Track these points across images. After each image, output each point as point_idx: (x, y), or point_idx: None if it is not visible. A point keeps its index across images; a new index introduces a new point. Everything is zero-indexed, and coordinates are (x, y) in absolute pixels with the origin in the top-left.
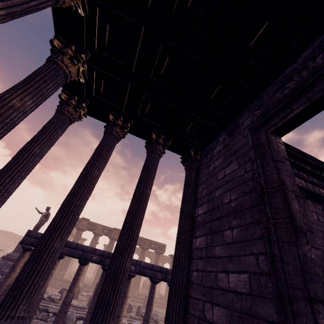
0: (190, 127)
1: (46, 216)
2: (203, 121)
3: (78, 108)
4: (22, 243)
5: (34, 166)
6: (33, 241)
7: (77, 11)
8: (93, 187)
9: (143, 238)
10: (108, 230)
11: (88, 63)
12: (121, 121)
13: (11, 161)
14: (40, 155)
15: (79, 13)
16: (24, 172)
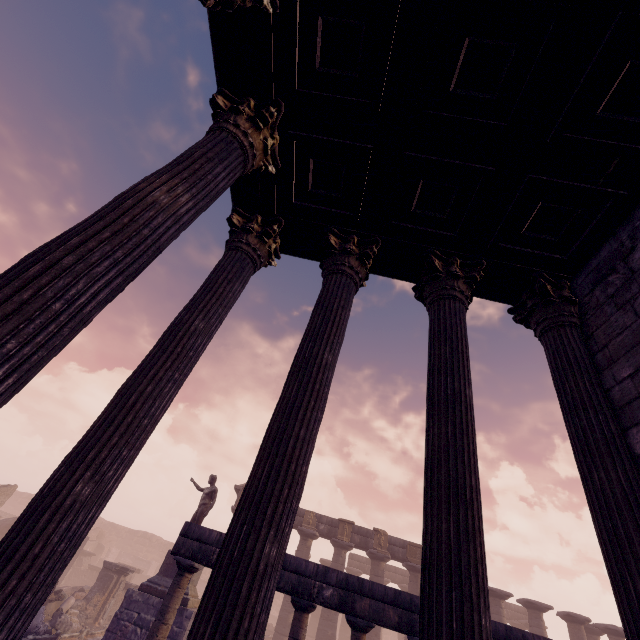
0: (535, 216)
1: (211, 496)
2: (576, 187)
3: (265, 236)
4: (176, 552)
5: (196, 360)
6: (196, 548)
7: (260, 4)
8: (326, 392)
9: (408, 543)
10: (327, 524)
11: (280, 130)
12: (355, 245)
13: (153, 349)
14: (205, 333)
15: (265, 6)
16: (179, 371)
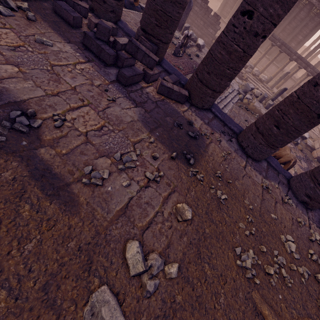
0: None
1: None
2: None
3: None
4: None
5: None
6: None
7: None
8: None
9: None
10: None
11: None
12: None
13: None
14: None
15: None
16: None
